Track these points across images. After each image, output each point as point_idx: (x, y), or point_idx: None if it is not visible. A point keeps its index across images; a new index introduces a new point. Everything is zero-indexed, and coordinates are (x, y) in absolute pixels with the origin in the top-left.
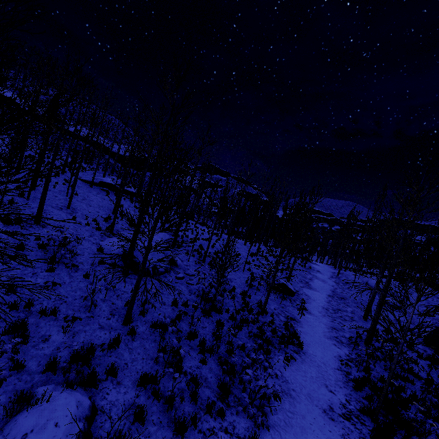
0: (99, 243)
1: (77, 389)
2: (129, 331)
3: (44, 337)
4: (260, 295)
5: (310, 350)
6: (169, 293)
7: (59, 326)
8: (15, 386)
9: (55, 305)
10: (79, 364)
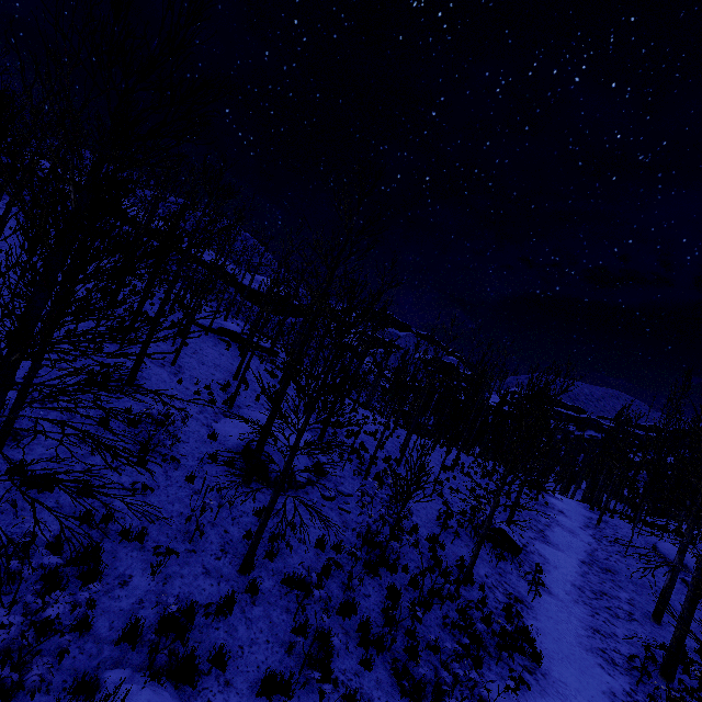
0: (211, 424)
1: (165, 685)
2: (249, 586)
3: (122, 578)
4: (460, 546)
5: (555, 671)
6: (312, 523)
7: (145, 561)
8: (74, 661)
9: (142, 523)
10: (170, 636)
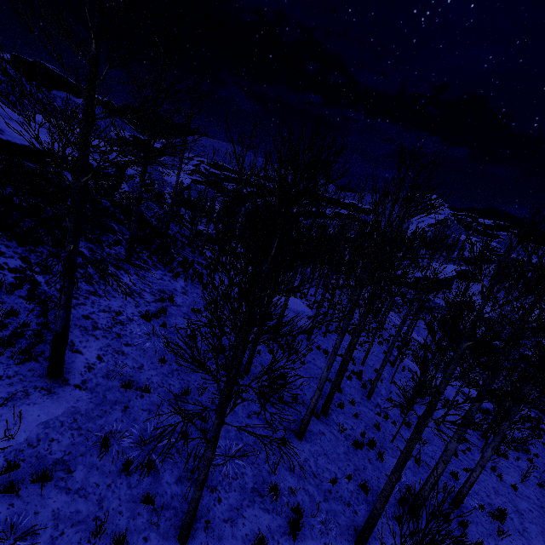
0: None
1: None
2: None
3: None
4: None
5: None
6: None
7: None
8: None
9: None
10: None
